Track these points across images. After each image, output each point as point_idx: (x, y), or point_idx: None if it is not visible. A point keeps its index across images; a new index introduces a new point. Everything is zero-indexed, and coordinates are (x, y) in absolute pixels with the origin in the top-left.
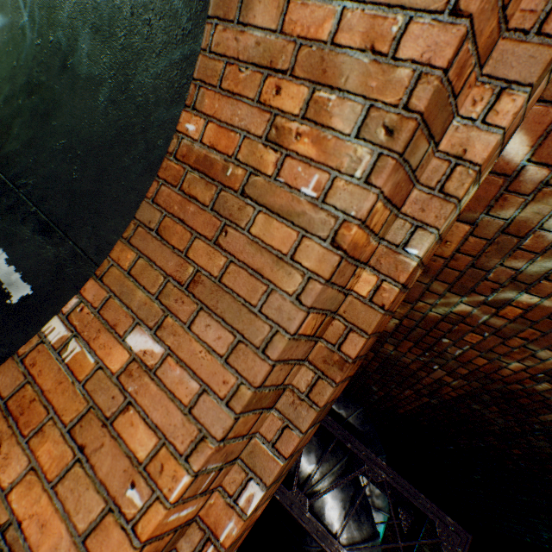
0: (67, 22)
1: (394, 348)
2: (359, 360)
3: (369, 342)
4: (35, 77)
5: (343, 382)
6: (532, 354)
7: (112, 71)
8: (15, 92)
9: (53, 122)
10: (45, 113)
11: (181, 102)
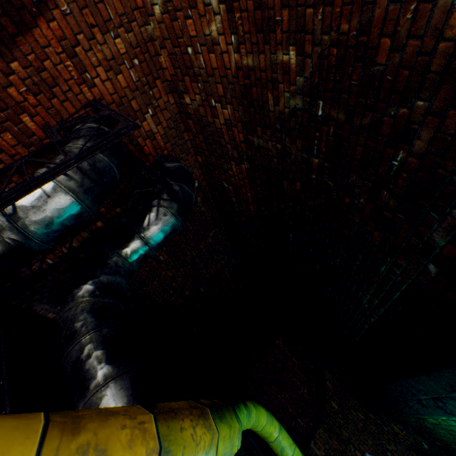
0: None
1: (189, 97)
2: None
3: None
4: None
5: None
6: (213, 11)
7: None
8: None
9: None
10: None
11: None
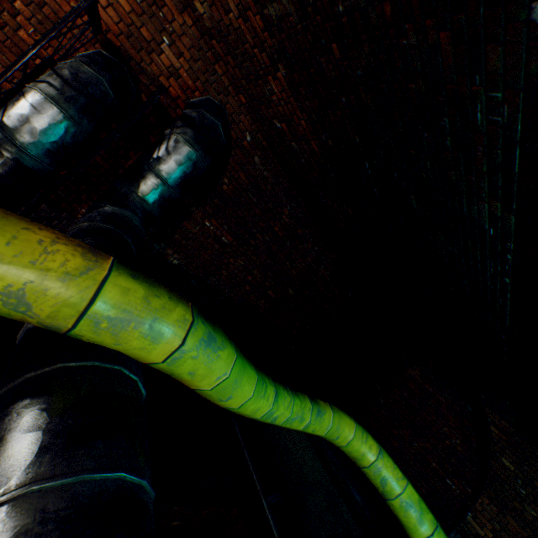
0: None
1: (199, 2)
2: None
3: None
4: None
5: None
6: None
7: None
8: None
9: None
10: None
11: None
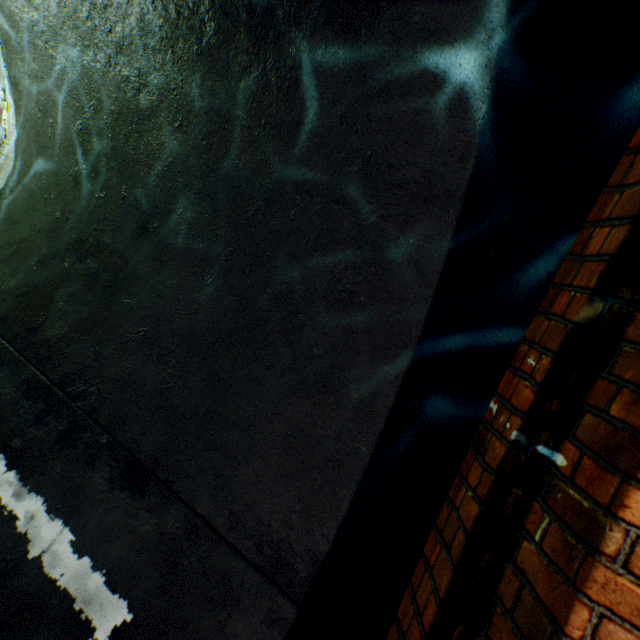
0: (154, 180)
1: None
2: None
3: None
4: (93, 235)
5: None
6: None
7: (228, 246)
8: (56, 250)
9: (125, 298)
10: (109, 284)
11: (353, 301)
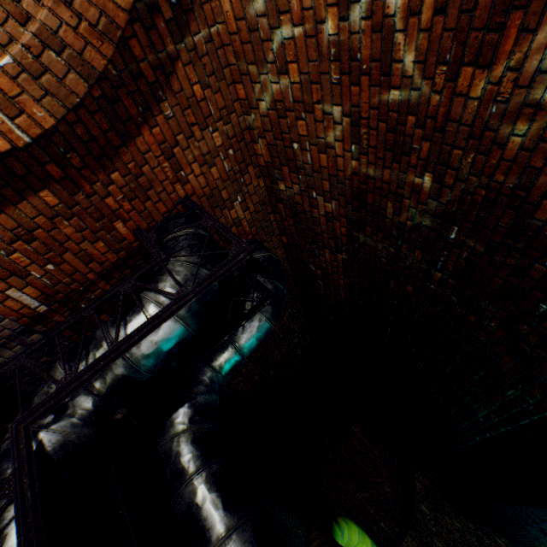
0: None
1: (284, 185)
2: (98, 34)
3: (92, 12)
4: None
5: (83, 41)
6: (333, 120)
7: None
8: None
9: None
10: None
11: None
